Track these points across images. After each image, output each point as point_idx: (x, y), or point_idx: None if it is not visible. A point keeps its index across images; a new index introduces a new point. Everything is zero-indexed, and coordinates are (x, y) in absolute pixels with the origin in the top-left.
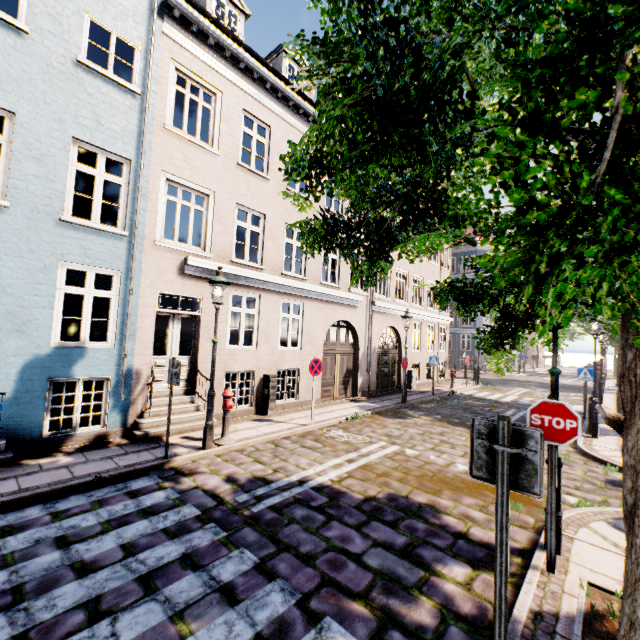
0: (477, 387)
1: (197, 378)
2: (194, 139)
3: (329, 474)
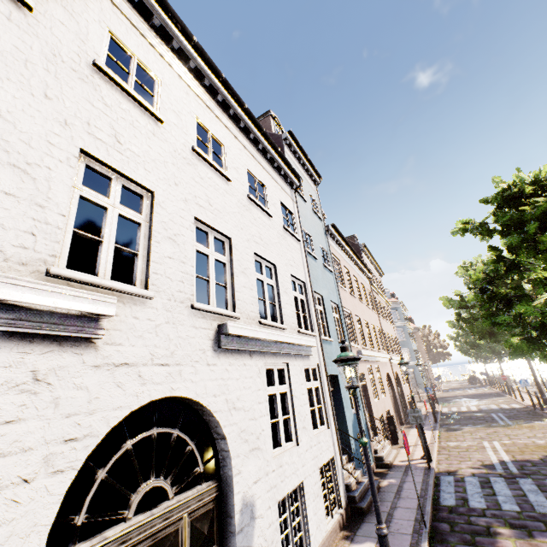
0: (440, 405)
1: (375, 424)
2: (343, 287)
3: (503, 456)
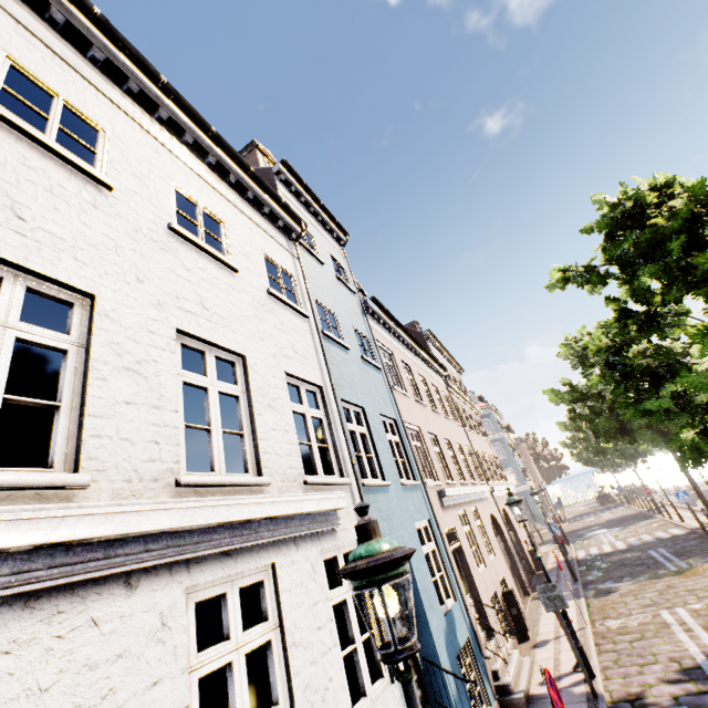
0: (573, 547)
1: (487, 615)
2: (402, 390)
3: (707, 643)
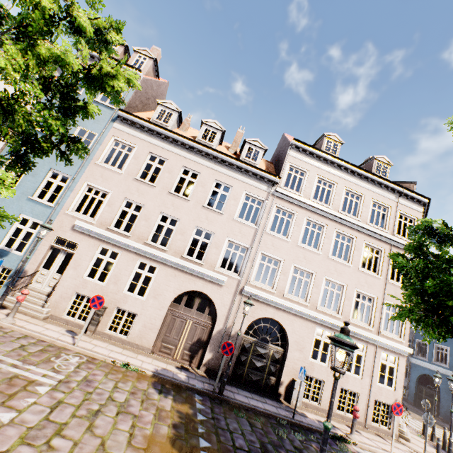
0: None
1: (56, 288)
2: (110, 167)
3: None
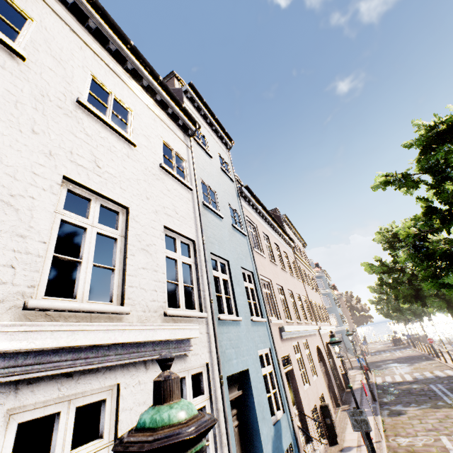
0: (373, 374)
1: (307, 424)
2: (260, 252)
3: None
